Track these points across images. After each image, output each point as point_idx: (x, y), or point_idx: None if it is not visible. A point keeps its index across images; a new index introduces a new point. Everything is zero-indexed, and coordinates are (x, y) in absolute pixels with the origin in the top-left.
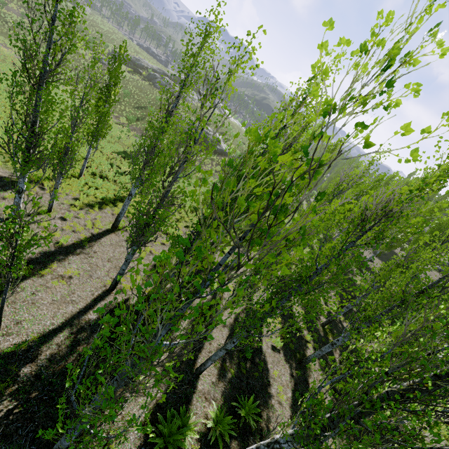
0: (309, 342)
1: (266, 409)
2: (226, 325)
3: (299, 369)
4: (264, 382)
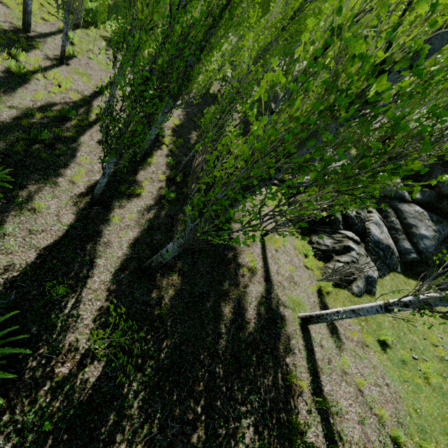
0: (167, 146)
1: (42, 184)
2: (19, 108)
3: (131, 162)
4: (58, 164)
